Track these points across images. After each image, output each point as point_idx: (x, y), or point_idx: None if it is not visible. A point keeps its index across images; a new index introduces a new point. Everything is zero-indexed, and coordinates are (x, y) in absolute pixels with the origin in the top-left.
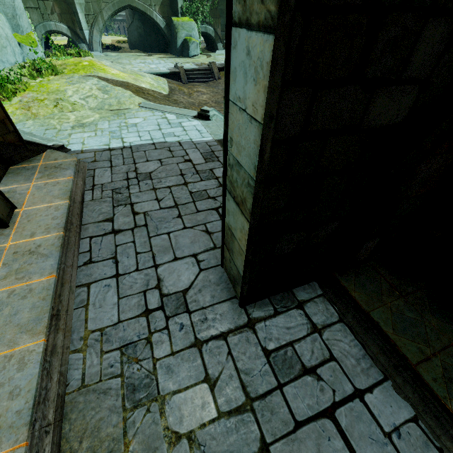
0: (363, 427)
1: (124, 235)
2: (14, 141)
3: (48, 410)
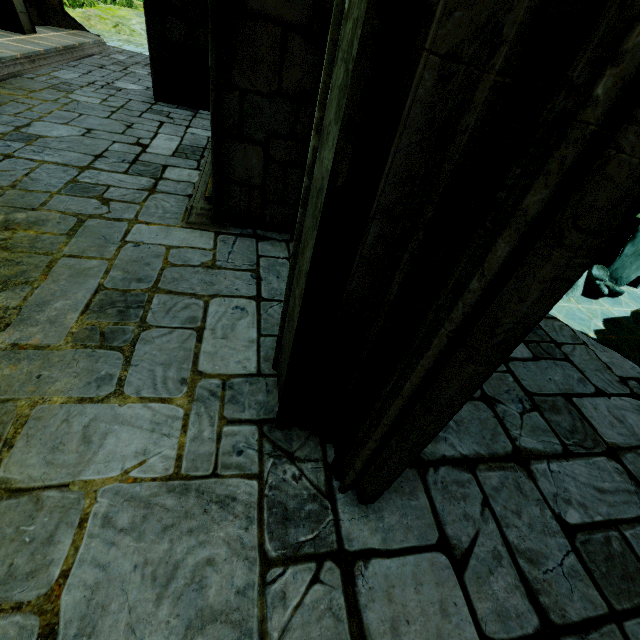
0: (176, 128)
1: (107, 70)
2: (56, 7)
3: (6, 71)
